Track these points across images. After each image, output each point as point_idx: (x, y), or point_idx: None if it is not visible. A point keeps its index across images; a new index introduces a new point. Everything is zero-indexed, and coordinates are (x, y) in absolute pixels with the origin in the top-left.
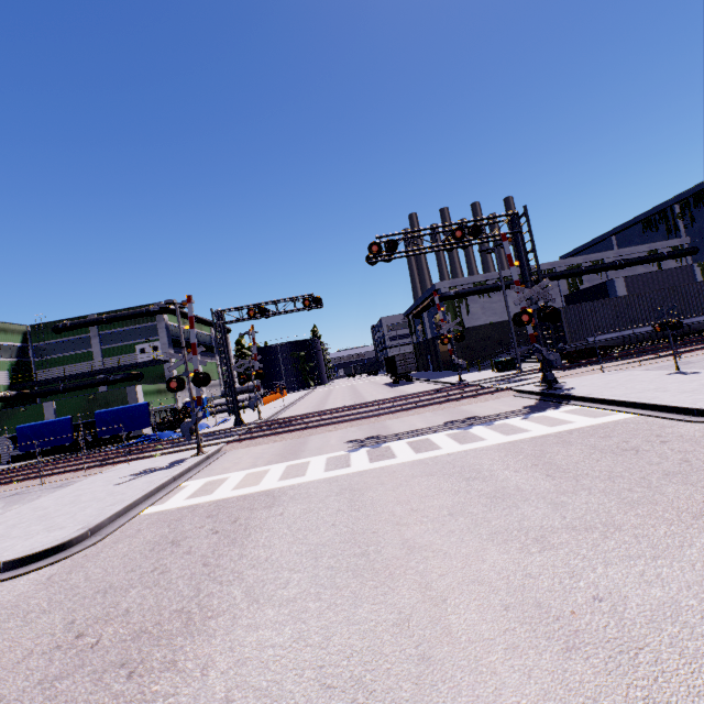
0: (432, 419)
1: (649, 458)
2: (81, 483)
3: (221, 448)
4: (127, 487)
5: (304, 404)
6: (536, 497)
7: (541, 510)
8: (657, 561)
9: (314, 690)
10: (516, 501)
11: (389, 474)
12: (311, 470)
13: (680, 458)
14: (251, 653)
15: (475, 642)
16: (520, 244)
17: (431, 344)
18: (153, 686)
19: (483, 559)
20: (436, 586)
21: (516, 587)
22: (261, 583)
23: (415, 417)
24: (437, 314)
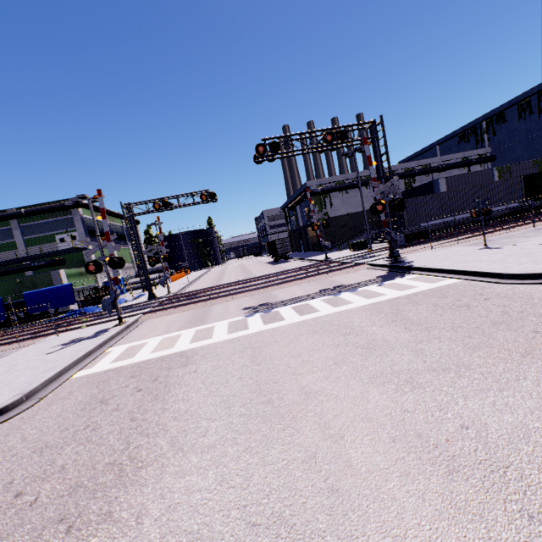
0: (309, 288)
1: (478, 311)
2: (16, 354)
3: (139, 318)
4: (57, 356)
5: (204, 280)
6: (400, 346)
7: (406, 357)
8: (503, 393)
9: (241, 529)
10: (385, 350)
11: (281, 333)
12: (217, 333)
13: (501, 310)
14: (180, 499)
15: (374, 473)
16: (377, 148)
17: (303, 231)
18: (91, 539)
19: (367, 399)
20: (333, 426)
21: (398, 422)
22: (183, 433)
23: (295, 287)
24: (307, 207)
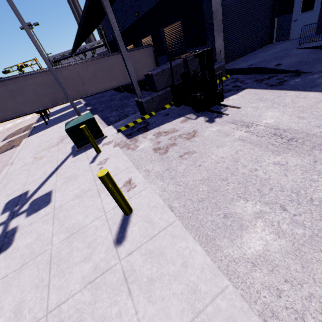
0: None
1: None
2: None
3: None
4: None
5: None
6: None
7: None
8: None
9: None
10: None
11: None
12: None
13: None
14: None
15: None
16: (39, 66)
17: None
18: None
19: None
20: None
21: None
22: None
23: None
24: None
